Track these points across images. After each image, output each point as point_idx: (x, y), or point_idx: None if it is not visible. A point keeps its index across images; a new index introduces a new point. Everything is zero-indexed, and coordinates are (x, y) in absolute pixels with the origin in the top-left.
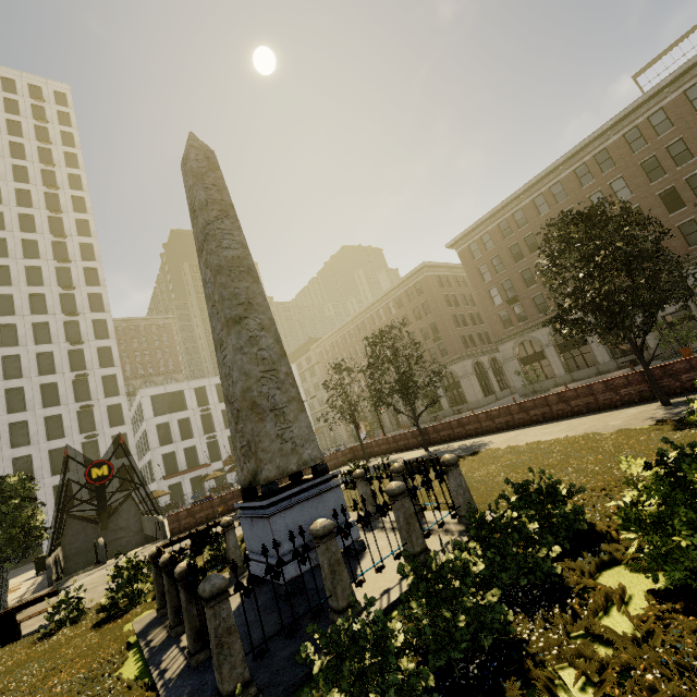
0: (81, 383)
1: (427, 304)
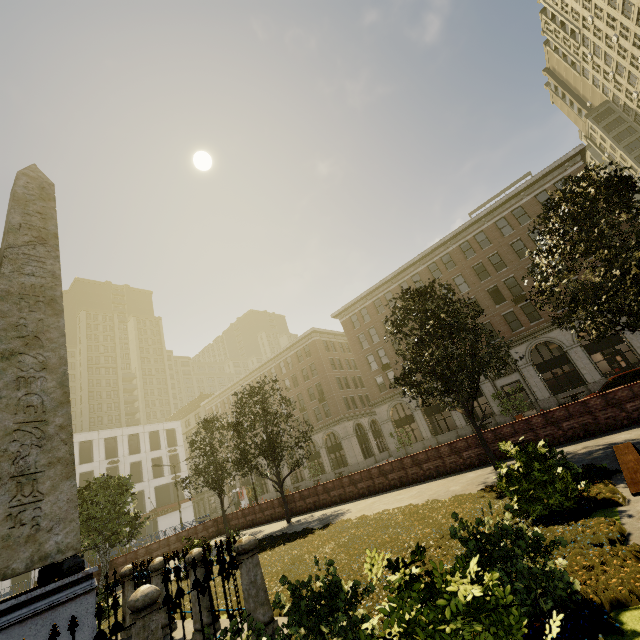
0: None
1: (314, 366)
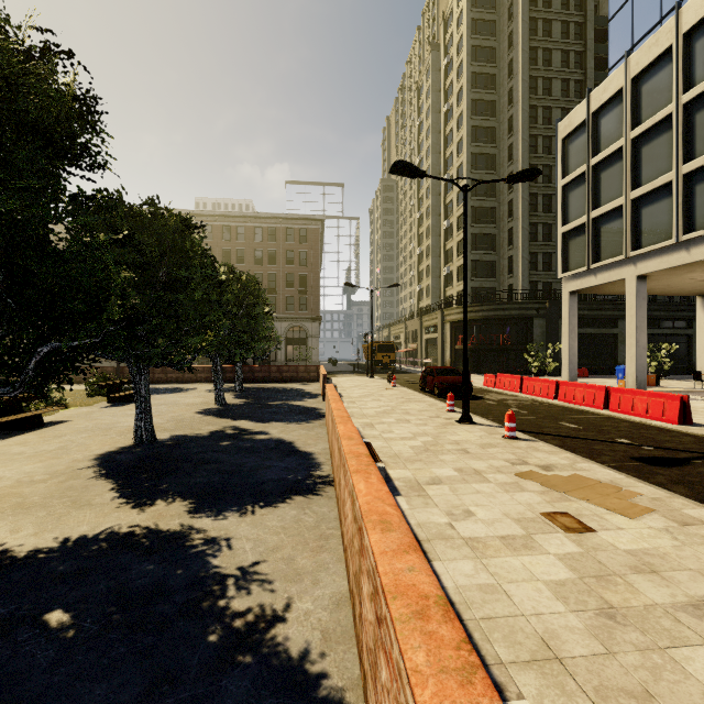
0: None
1: None
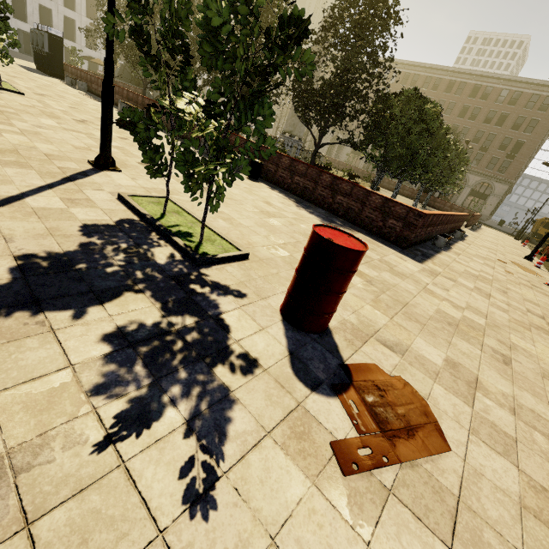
0: None
1: None
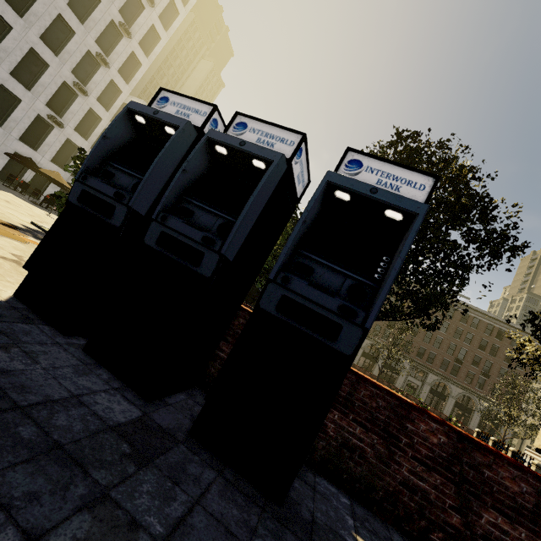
0: (113, 31)
1: None
